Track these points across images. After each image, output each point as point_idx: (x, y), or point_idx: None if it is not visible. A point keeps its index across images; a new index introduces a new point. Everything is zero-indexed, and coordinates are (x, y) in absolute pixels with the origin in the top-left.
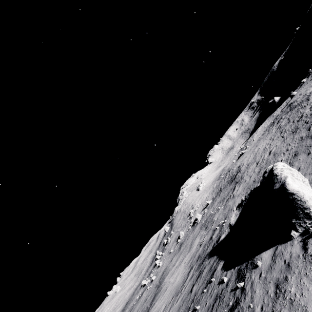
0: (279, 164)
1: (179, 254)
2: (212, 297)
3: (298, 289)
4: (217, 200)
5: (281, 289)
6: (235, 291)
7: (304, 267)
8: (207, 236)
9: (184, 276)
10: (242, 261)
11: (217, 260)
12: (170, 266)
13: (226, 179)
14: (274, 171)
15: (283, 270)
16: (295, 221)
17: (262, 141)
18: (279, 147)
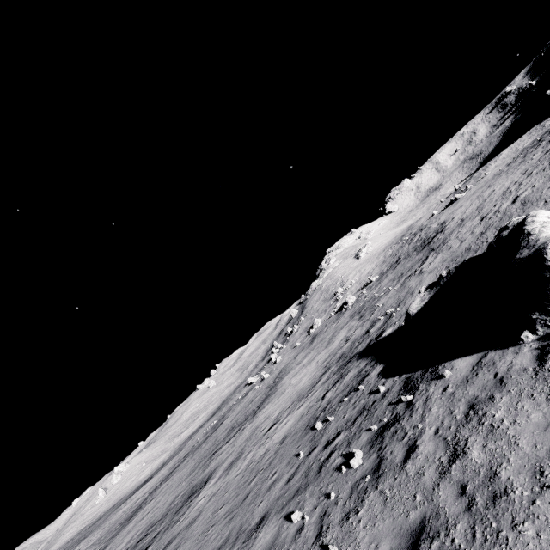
0: (542, 213)
1: (309, 350)
2: (356, 409)
3: (509, 414)
4: (388, 277)
5: (478, 411)
6: (395, 405)
7: (532, 386)
8: (361, 329)
9: (313, 379)
10: (416, 368)
11: (373, 362)
12: (293, 364)
13: (413, 244)
14: (526, 226)
15: (490, 386)
16: (538, 316)
17: (503, 176)
18: (539, 189)
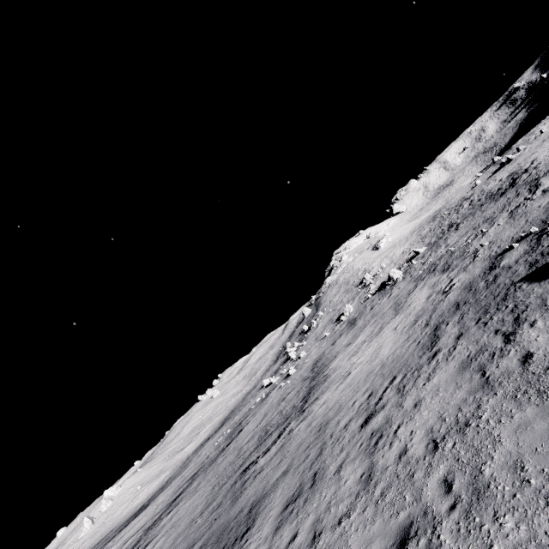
0: None
1: (356, 330)
2: None
3: None
4: (453, 236)
5: None
6: None
7: None
8: (470, 272)
9: (412, 343)
10: None
11: None
12: (336, 349)
13: (467, 207)
14: None
15: None
16: None
17: None
18: None
